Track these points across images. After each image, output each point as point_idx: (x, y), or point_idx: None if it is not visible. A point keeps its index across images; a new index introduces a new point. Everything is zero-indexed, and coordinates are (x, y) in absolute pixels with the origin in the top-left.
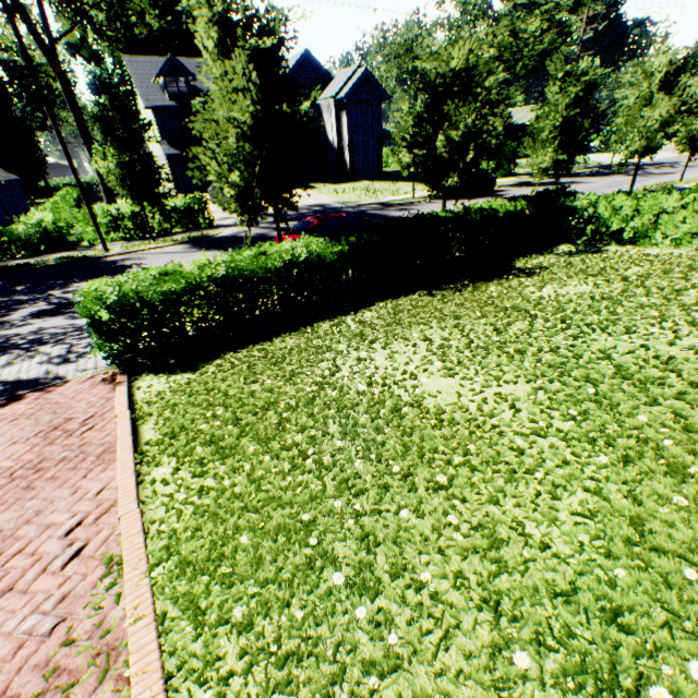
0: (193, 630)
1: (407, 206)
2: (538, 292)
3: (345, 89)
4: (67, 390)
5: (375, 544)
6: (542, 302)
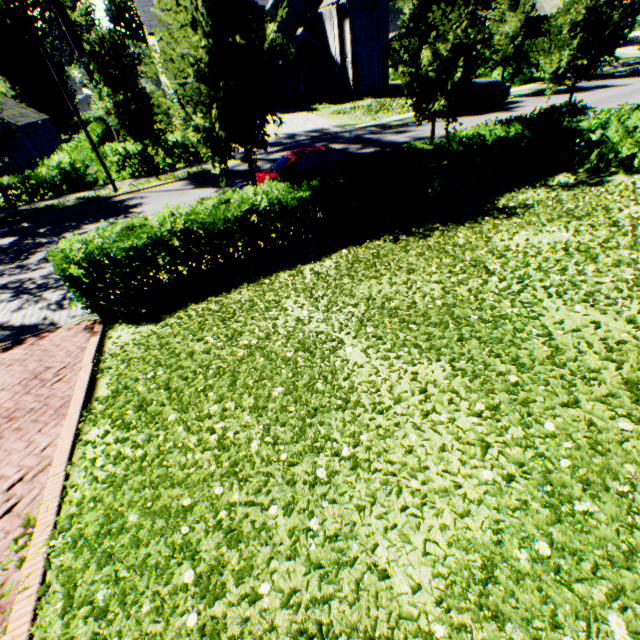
0: (66, 605)
1: (406, 128)
2: (508, 240)
3: None
4: (56, 337)
5: (237, 541)
6: (507, 254)
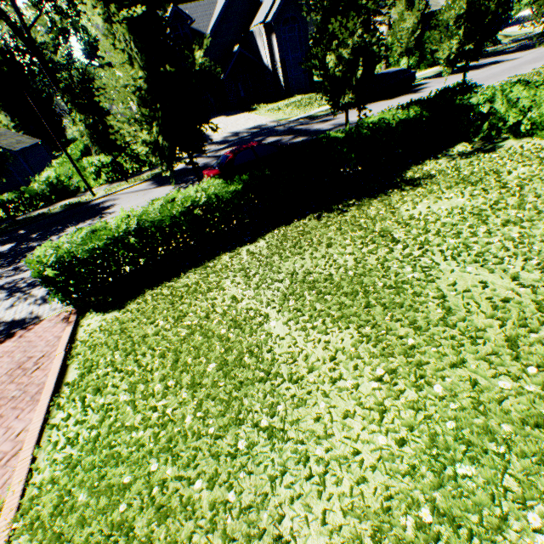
0: None
1: (330, 116)
2: (413, 209)
3: (271, 12)
4: (39, 329)
5: (166, 516)
6: (411, 222)
